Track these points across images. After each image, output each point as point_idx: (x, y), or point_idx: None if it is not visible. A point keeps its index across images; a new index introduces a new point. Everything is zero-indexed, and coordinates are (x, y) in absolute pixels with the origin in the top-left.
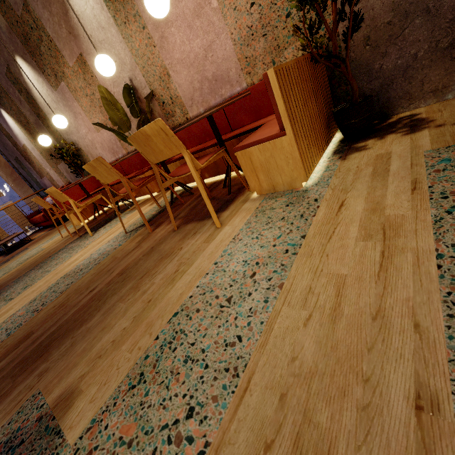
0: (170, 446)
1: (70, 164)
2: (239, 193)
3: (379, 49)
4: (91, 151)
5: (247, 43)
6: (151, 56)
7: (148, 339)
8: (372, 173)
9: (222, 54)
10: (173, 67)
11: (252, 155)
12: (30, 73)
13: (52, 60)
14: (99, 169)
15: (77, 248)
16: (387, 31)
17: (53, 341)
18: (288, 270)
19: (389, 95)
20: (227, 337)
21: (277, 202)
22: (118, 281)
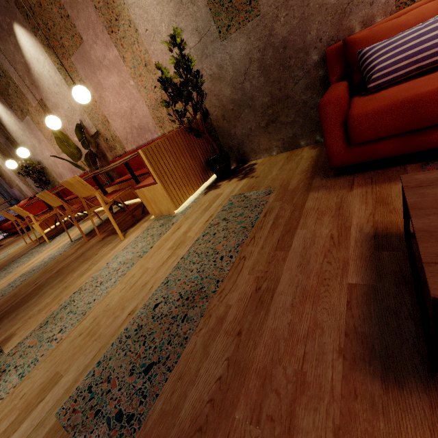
0: (48, 343)
1: (35, 180)
2: (148, 213)
3: (231, 123)
4: (54, 169)
5: (156, 108)
6: (94, 107)
7: (56, 306)
8: (205, 207)
9: (142, 113)
10: (110, 117)
11: (144, 193)
12: (0, 107)
13: (18, 100)
14: (47, 198)
15: (35, 253)
16: (233, 114)
17: (6, 315)
18: (133, 266)
19: (244, 149)
20: (90, 300)
21: (158, 223)
22: (54, 277)
